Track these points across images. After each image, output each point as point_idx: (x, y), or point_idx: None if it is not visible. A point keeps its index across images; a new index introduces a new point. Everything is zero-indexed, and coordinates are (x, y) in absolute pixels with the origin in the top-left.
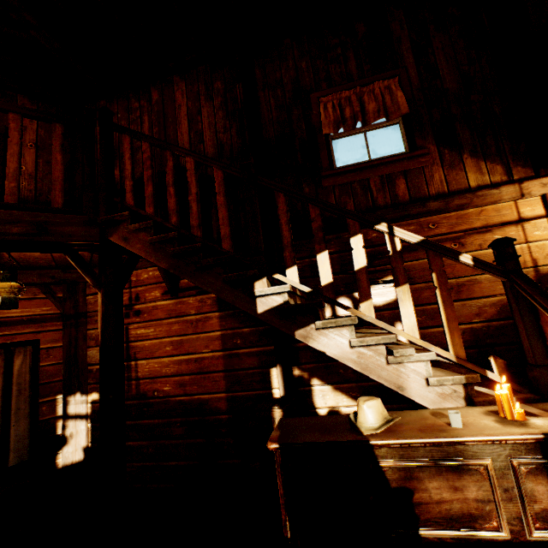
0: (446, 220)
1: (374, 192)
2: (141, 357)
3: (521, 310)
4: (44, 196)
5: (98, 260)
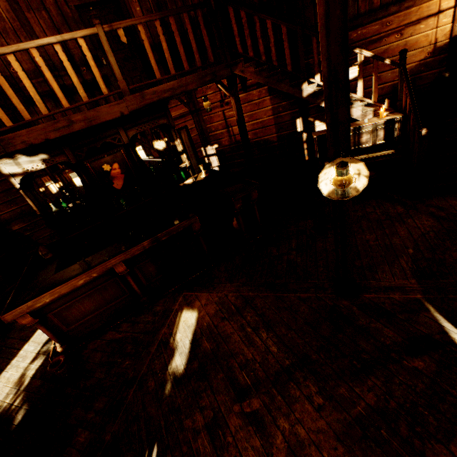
0: (397, 19)
1: (359, 2)
2: (234, 125)
3: (400, 81)
4: (156, 39)
5: (228, 83)
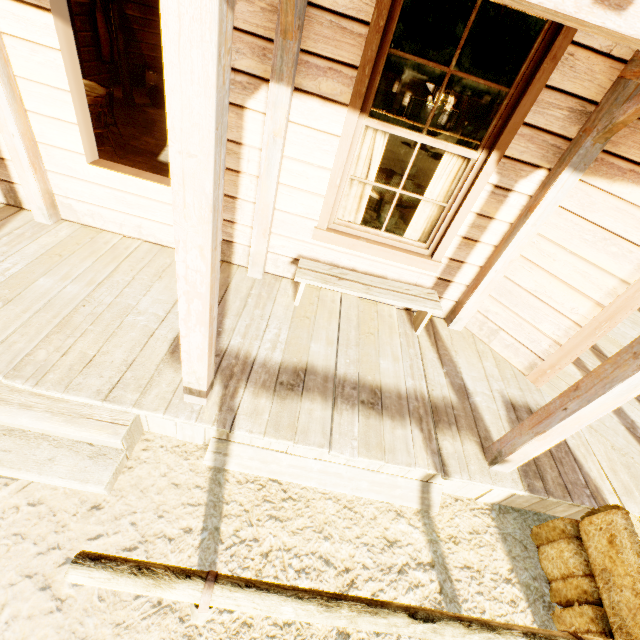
0: None
1: None
2: None
3: None
4: None
5: None
